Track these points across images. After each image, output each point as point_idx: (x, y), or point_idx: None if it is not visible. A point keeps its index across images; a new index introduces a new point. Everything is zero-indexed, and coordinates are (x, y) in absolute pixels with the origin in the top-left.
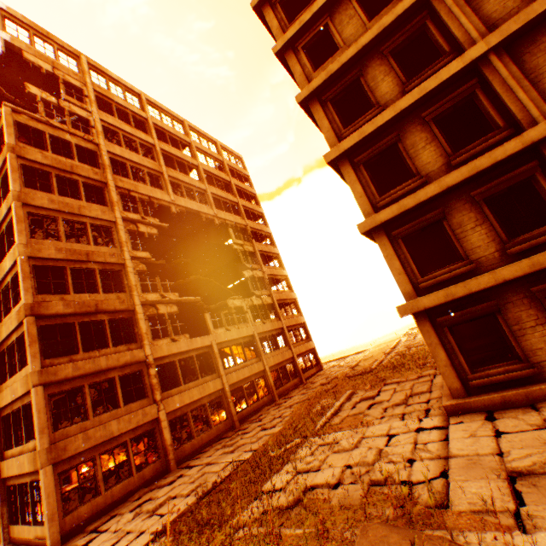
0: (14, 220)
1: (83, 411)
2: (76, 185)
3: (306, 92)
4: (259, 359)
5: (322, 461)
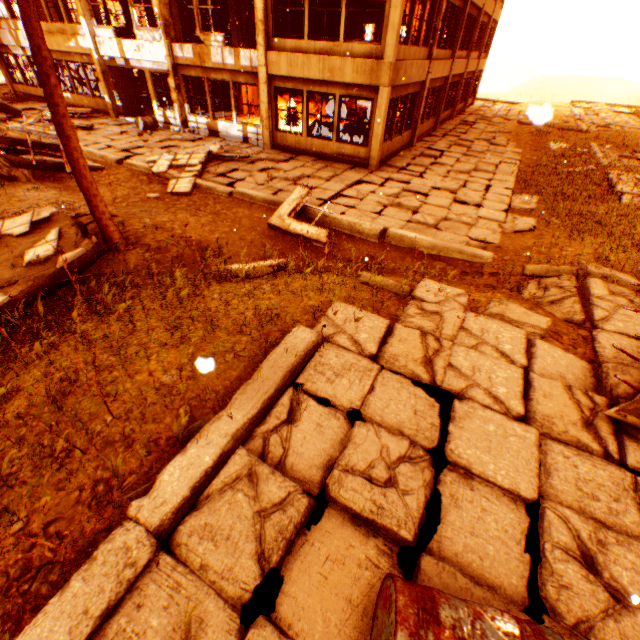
0: None
1: (249, 20)
2: None
3: None
4: (466, 57)
5: None
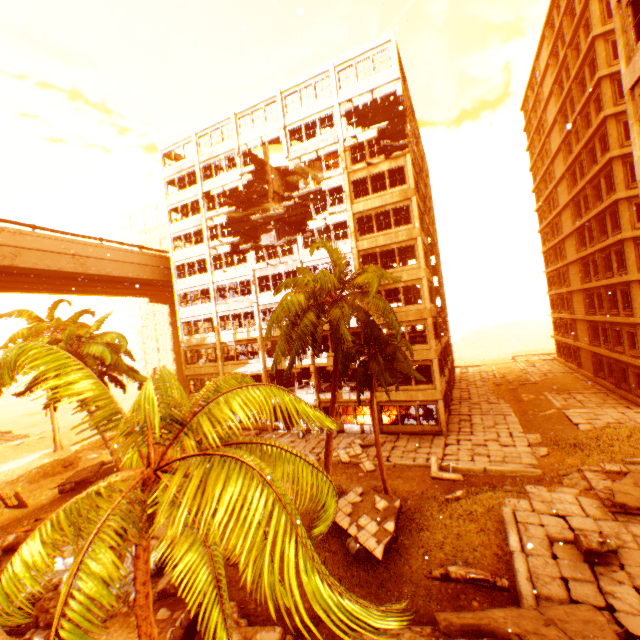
0: (420, 250)
1: None
2: (404, 211)
3: (629, 235)
4: (448, 359)
5: (596, 417)
